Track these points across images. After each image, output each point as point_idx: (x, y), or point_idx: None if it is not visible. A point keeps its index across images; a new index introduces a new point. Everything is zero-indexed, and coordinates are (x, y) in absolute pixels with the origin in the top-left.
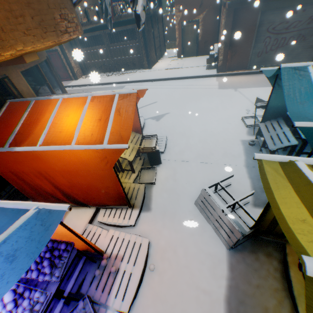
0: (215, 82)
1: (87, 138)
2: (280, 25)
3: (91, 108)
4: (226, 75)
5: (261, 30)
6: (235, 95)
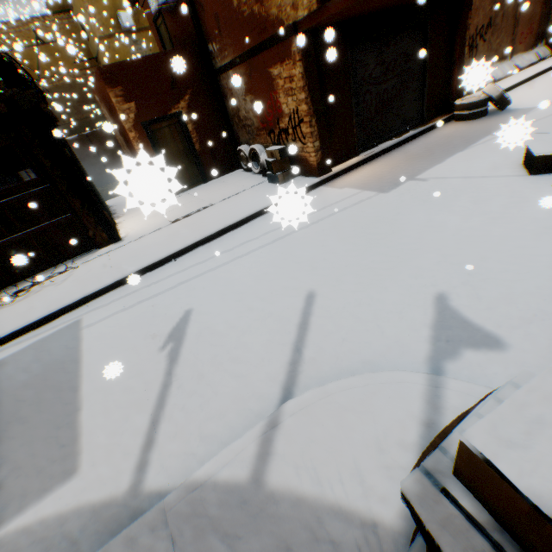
0: (347, 190)
1: None
2: (377, 68)
3: None
4: (336, 176)
5: (356, 80)
6: (449, 183)
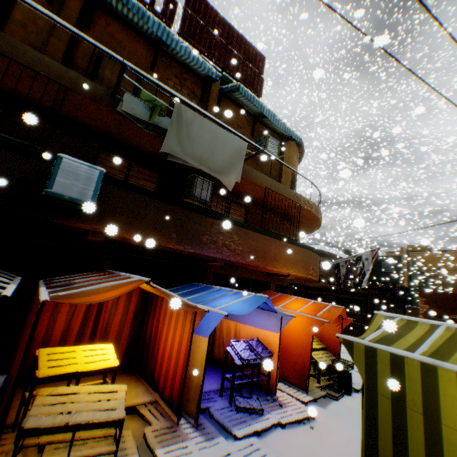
0: None
1: (305, 313)
2: None
3: (311, 305)
4: None
5: None
6: None
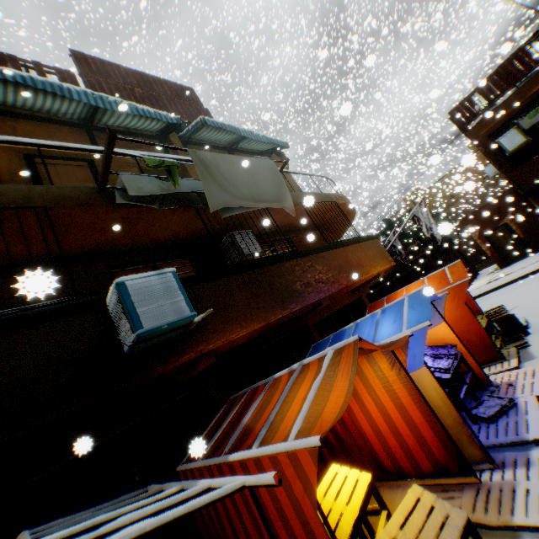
0: None
1: (436, 291)
2: None
3: (429, 281)
4: None
5: None
6: None
